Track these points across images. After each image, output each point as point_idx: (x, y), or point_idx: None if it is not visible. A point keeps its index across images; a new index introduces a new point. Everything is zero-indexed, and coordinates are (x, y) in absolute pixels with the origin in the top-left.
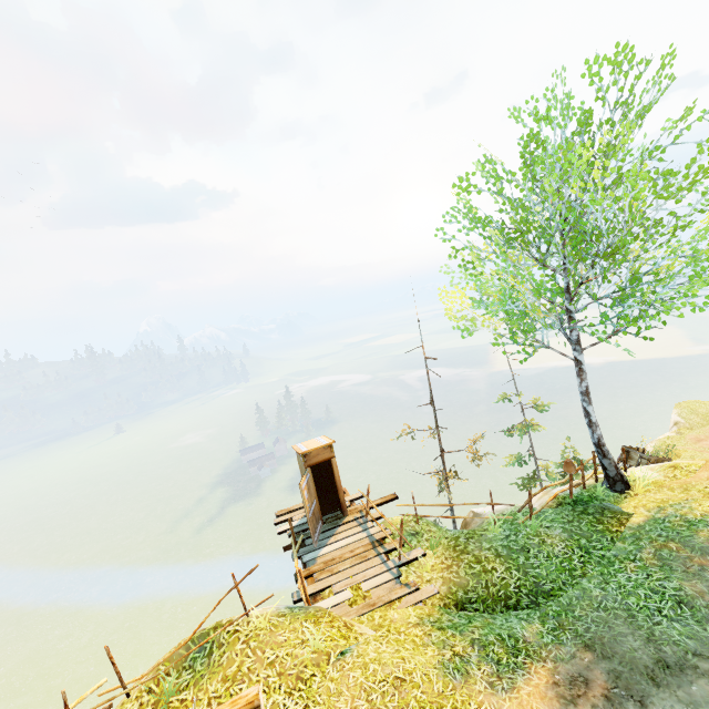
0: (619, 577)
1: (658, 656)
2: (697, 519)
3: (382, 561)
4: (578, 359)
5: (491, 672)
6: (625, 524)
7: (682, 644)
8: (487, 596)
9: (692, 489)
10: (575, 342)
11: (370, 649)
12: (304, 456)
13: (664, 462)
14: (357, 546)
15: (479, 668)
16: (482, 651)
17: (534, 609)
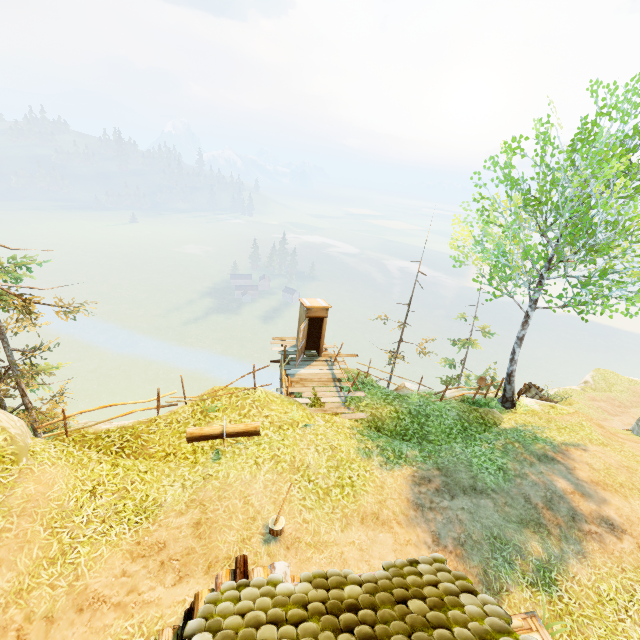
0: (475, 448)
1: (473, 484)
2: (542, 437)
3: (337, 390)
4: (529, 314)
5: (382, 461)
6: (497, 425)
7: (489, 484)
8: (394, 430)
9: (553, 423)
10: (533, 301)
11: (321, 429)
12: (307, 309)
13: (551, 402)
14: (323, 377)
15: (377, 457)
16: (381, 451)
17: (418, 445)
